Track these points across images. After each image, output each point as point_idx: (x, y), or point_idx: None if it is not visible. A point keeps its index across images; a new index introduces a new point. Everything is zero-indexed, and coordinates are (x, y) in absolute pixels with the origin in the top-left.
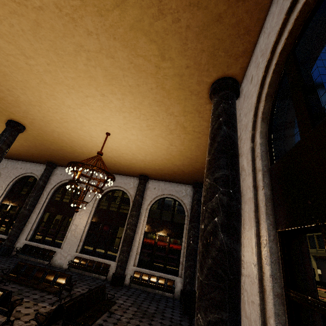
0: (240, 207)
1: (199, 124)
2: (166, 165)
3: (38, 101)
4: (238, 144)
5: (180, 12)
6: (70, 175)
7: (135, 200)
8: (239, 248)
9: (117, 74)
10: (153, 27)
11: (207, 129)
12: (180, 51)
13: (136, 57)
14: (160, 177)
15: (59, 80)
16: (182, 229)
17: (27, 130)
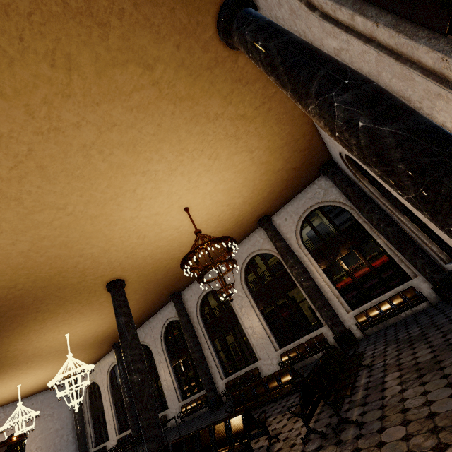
0: (376, 84)
1: (253, 94)
2: (270, 182)
3: (107, 241)
4: (306, 40)
5: (115, 1)
6: (199, 289)
7: (279, 250)
8: (424, 119)
9: (133, 137)
10: (111, 49)
11: (266, 89)
12: (155, 40)
13: (130, 98)
14: (279, 202)
15: (101, 201)
16: (360, 228)
17: (127, 280)
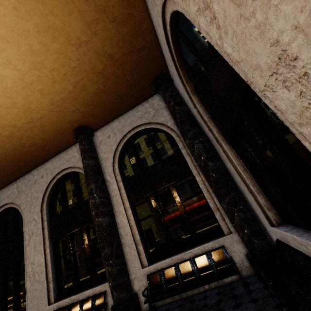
0: None
1: None
2: (71, 63)
3: None
4: None
5: None
6: None
7: (84, 169)
8: None
9: None
10: None
11: None
12: None
13: None
14: (102, 112)
15: None
16: (182, 160)
17: None
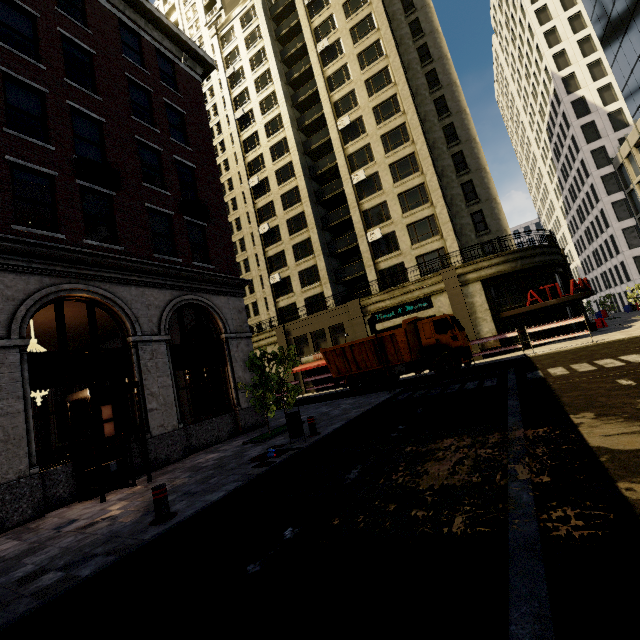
0: None
1: None
2: None
3: None
4: None
5: None
6: None
7: None
8: None
9: None
10: None
11: None
12: None
13: None
14: None
15: None
16: None
17: None
